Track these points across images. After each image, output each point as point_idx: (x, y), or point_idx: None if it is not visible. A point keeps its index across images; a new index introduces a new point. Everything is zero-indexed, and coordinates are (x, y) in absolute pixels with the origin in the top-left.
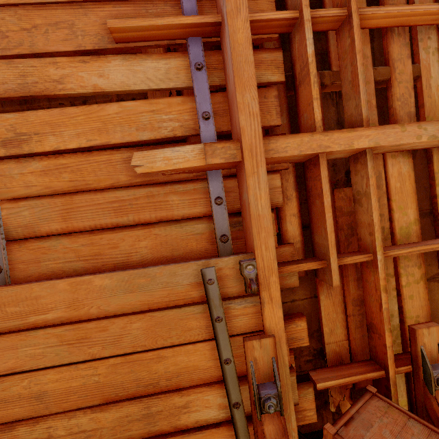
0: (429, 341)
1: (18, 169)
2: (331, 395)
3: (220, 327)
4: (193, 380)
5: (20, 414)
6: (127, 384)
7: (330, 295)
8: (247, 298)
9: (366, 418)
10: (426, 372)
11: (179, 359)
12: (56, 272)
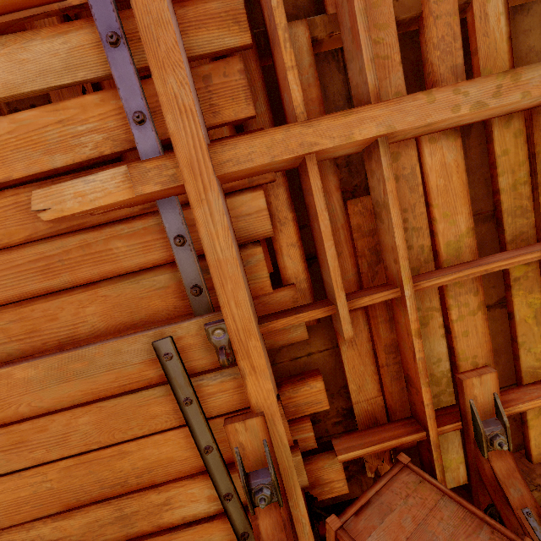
0: (481, 392)
1: None
2: (366, 461)
3: (191, 411)
4: (170, 474)
5: None
6: (89, 487)
7: (355, 344)
8: (223, 370)
9: (386, 501)
10: (477, 430)
11: (147, 452)
12: None
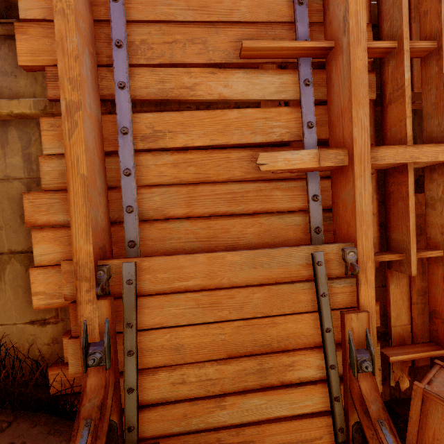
0: None
1: (153, 160)
2: (393, 371)
3: (324, 301)
4: (299, 344)
5: (161, 362)
6: (247, 343)
7: (399, 285)
8: (346, 279)
9: (443, 381)
10: None
11: (288, 325)
12: (178, 250)
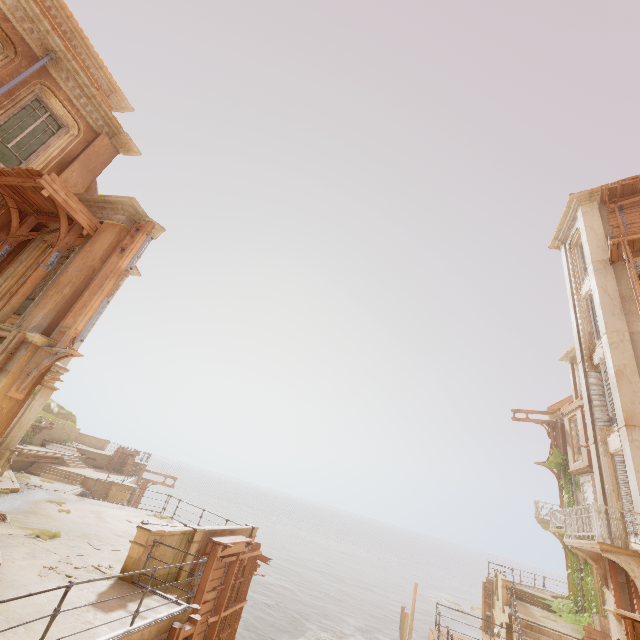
0: None
1: None
2: None
3: None
4: None
5: None
6: None
7: None
8: None
9: None
10: None
11: None
12: None
